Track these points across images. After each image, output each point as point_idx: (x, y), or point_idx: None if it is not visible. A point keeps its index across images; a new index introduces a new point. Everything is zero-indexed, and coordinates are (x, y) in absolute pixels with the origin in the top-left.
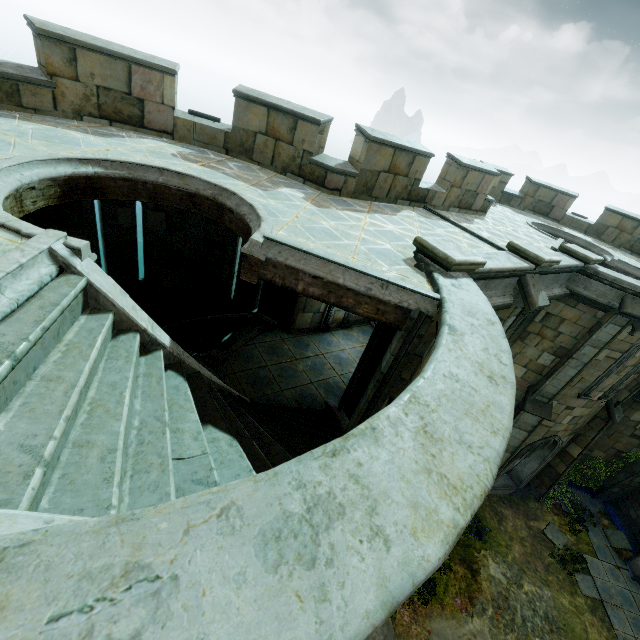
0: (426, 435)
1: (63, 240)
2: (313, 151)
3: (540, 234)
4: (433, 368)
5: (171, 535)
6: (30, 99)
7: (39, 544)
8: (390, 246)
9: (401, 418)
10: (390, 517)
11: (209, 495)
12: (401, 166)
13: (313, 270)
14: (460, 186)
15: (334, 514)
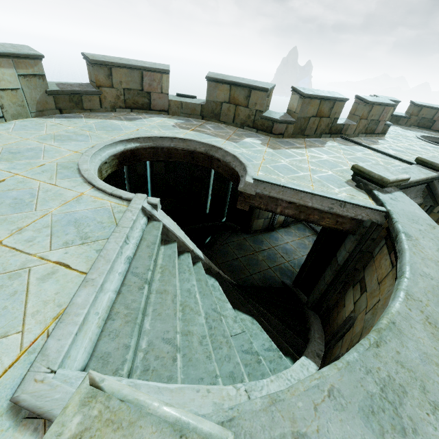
0: (431, 325)
1: (146, 200)
2: (263, 110)
3: (430, 145)
4: (410, 270)
5: (307, 411)
6: (87, 104)
7: (238, 419)
8: (332, 172)
9: (407, 313)
10: (438, 394)
11: (315, 380)
12: (325, 111)
13: (289, 198)
14: (366, 118)
15: (399, 393)
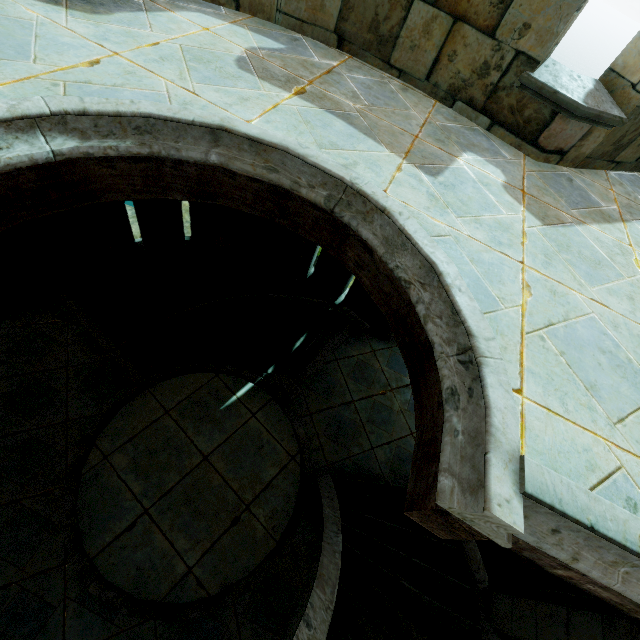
0: None
1: None
2: (541, 57)
3: None
4: None
5: None
6: None
7: None
8: None
9: None
10: None
11: None
12: None
13: None
14: None
15: None
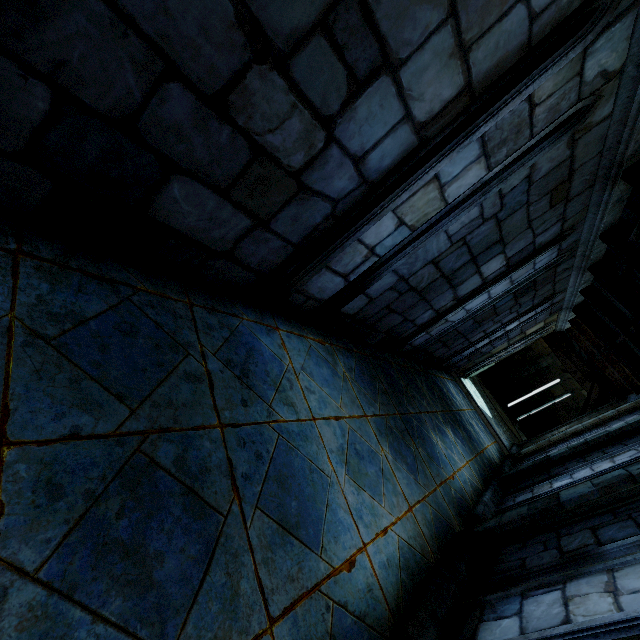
0: None
1: None
2: None
3: None
4: None
5: None
6: None
7: None
8: None
9: None
10: None
11: None
12: None
13: None
14: None
15: None
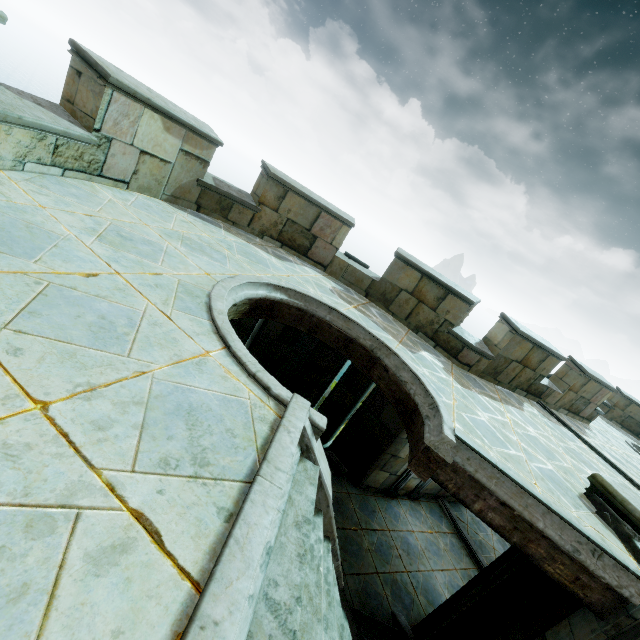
0: None
1: (308, 412)
2: (455, 323)
3: None
4: None
5: None
6: (235, 215)
7: None
8: (552, 467)
9: None
10: None
11: None
12: (533, 360)
13: (507, 497)
14: (577, 391)
15: None
